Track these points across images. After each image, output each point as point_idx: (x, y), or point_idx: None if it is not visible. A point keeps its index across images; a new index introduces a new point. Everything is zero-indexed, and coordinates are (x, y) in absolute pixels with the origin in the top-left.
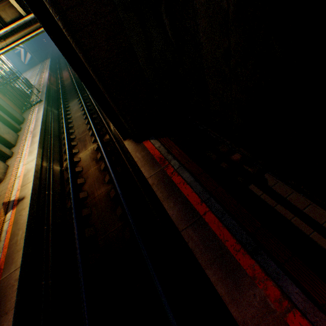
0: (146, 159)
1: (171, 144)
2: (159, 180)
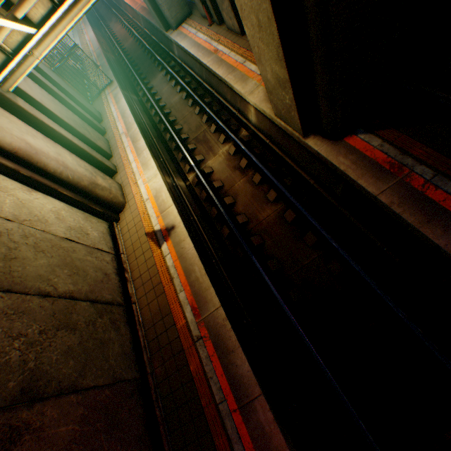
0: (362, 167)
1: (404, 140)
2: (400, 198)
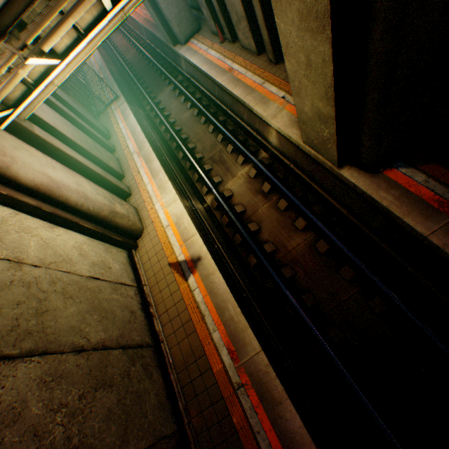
0: (407, 203)
1: None
2: None
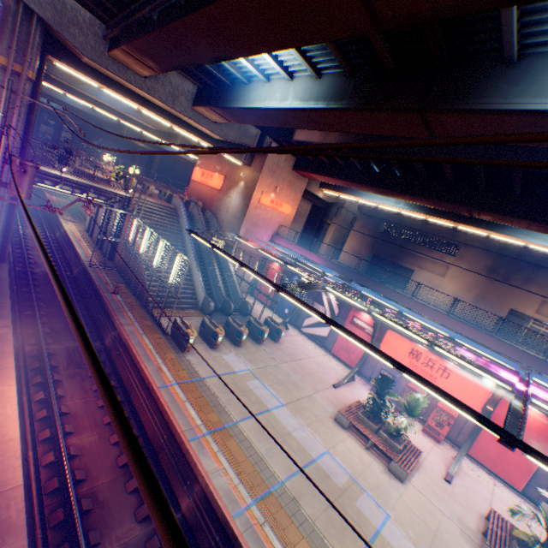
0: None
1: None
2: None
